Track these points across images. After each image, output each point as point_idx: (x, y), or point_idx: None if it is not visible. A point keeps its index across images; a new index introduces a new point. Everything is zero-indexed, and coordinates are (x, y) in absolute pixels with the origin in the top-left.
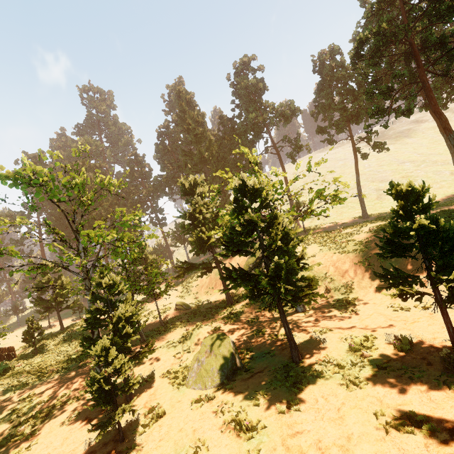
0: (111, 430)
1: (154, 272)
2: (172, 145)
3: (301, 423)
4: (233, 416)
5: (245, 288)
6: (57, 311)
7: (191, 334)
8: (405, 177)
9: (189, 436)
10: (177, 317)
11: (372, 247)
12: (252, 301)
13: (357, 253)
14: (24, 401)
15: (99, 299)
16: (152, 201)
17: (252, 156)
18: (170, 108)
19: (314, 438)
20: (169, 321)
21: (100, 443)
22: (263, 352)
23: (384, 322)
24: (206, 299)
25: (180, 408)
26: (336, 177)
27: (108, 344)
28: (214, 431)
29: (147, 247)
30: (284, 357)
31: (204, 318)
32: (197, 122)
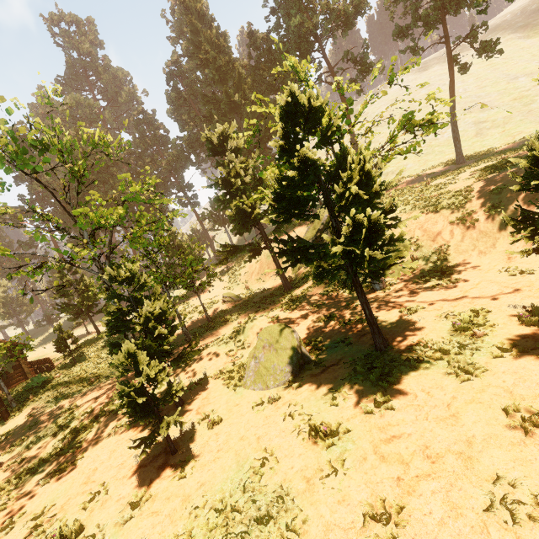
0: (161, 440)
1: (188, 260)
2: (189, 90)
3: (398, 424)
4: (305, 419)
5: (308, 263)
6: (88, 316)
7: (244, 328)
8: (518, 99)
9: (252, 445)
10: (226, 310)
11: (476, 197)
12: (318, 281)
13: (455, 208)
14: (66, 414)
15: (117, 296)
16: (175, 174)
17: (302, 70)
18: (177, 32)
19: (418, 444)
20: (217, 316)
21: (150, 456)
22: (335, 341)
23: (499, 291)
24: (258, 287)
25: (239, 413)
26: (431, 92)
27: (132, 350)
28: (283, 438)
29: (178, 234)
30: (363, 346)
31: (258, 309)
32: (218, 47)
